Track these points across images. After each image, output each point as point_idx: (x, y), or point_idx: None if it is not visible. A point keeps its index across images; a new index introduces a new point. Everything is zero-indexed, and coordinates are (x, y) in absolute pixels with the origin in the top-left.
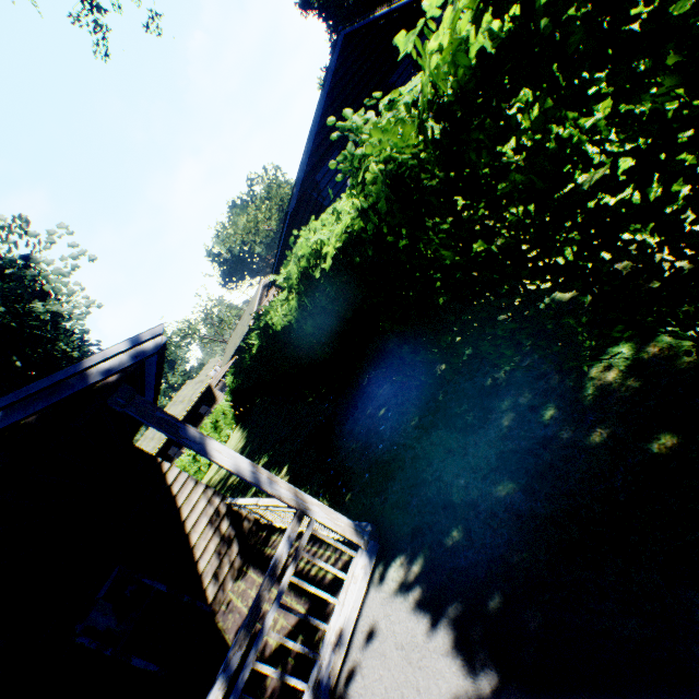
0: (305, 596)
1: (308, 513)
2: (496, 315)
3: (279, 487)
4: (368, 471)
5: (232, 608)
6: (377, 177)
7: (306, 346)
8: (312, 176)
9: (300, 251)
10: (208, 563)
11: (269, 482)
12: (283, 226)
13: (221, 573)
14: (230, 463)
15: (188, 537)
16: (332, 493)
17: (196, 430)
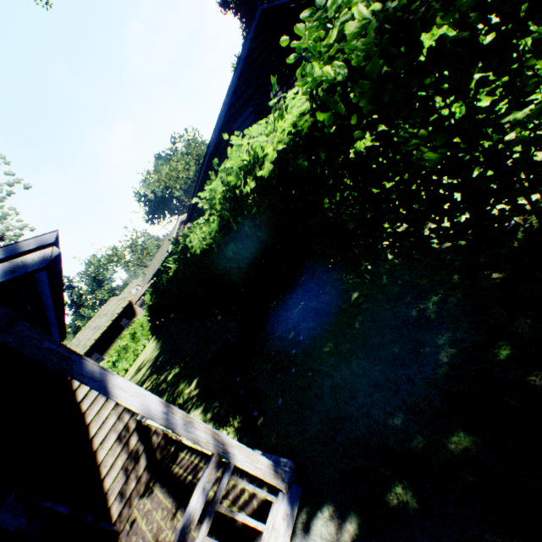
0: (215, 536)
1: (226, 458)
2: (457, 240)
3: (193, 429)
4: (281, 395)
5: (135, 530)
6: (368, 24)
7: (222, 271)
8: (229, 125)
9: (230, 163)
10: (114, 479)
11: (182, 423)
12: (201, 167)
13: (127, 490)
14: (137, 403)
15: (95, 455)
16: (243, 414)
17: (95, 364)
